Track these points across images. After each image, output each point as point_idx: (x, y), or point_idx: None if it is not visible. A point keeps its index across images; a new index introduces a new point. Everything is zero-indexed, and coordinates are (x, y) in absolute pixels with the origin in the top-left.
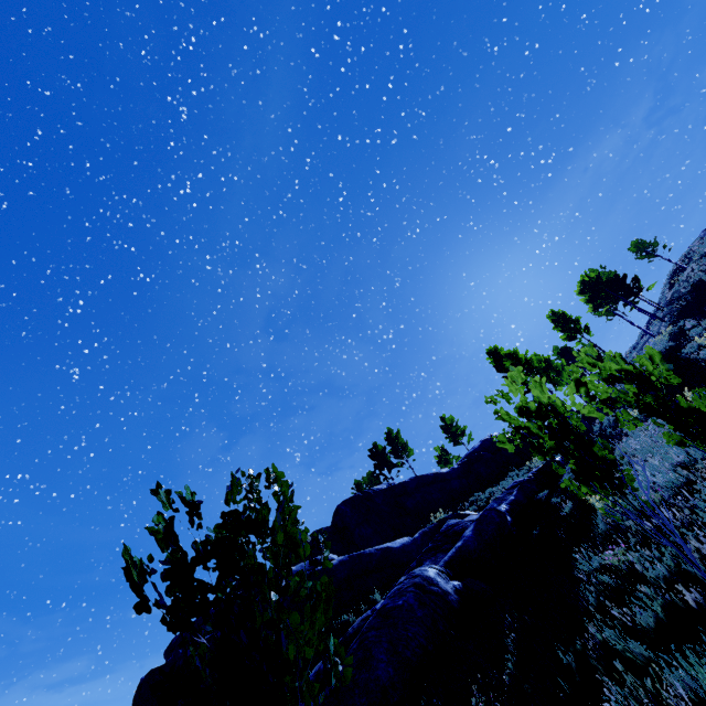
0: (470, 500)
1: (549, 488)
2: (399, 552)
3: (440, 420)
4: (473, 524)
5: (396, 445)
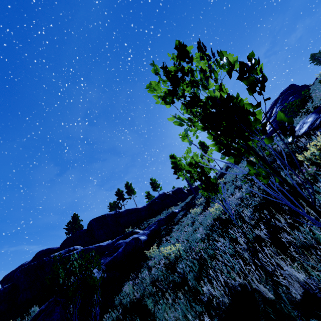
0: (143, 223)
1: (167, 224)
2: (105, 247)
3: (150, 180)
4: (124, 245)
5: (129, 189)
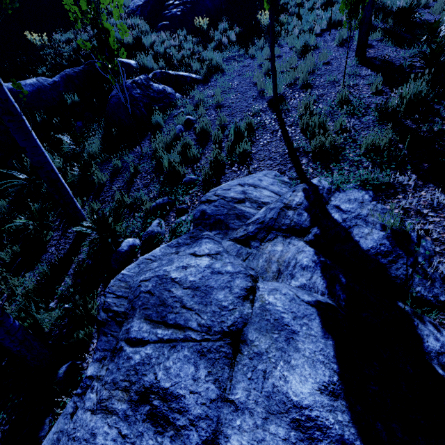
0: None
1: None
2: None
3: None
4: None
5: None
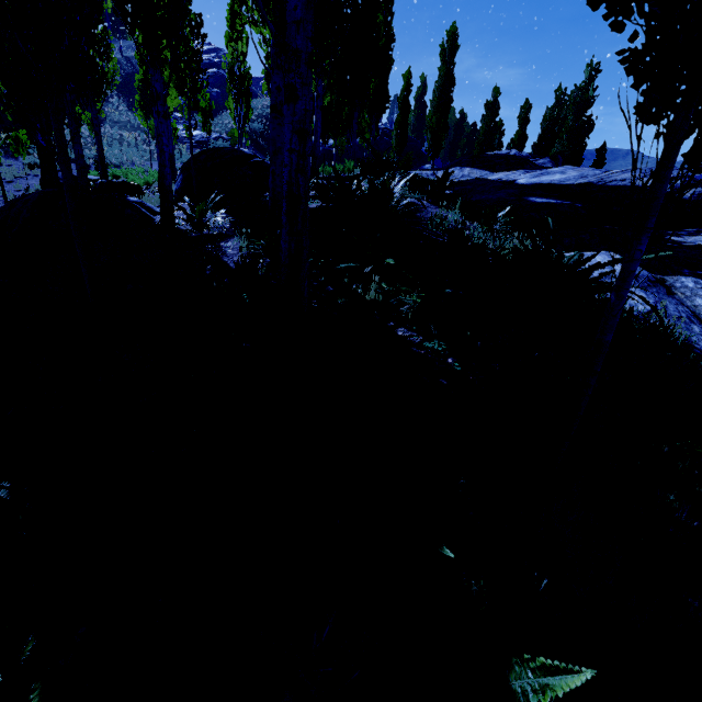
0: None
1: None
2: None
3: None
4: None
5: None
